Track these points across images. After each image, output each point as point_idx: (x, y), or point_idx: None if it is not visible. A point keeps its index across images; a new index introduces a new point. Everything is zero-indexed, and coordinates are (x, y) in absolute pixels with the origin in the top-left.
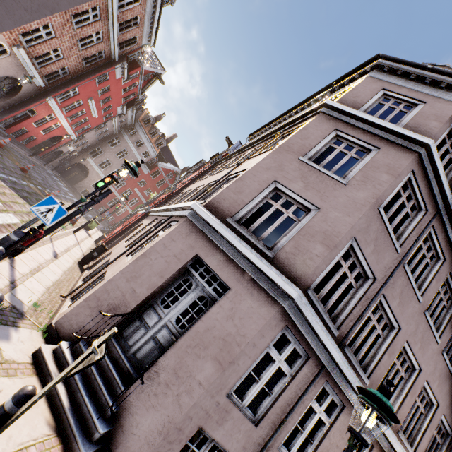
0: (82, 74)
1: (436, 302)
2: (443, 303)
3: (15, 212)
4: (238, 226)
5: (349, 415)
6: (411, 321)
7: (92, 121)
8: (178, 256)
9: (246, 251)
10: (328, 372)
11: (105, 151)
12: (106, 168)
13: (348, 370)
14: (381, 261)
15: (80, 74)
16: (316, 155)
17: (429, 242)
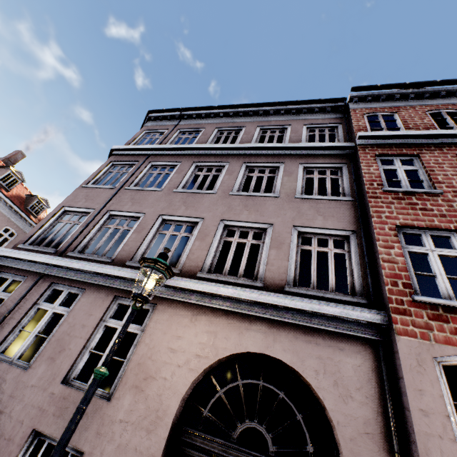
0: None
1: (200, 179)
2: (211, 175)
3: None
4: None
5: (96, 293)
6: (159, 203)
7: None
8: None
9: None
10: (53, 276)
11: None
12: None
13: (60, 260)
14: (98, 200)
15: None
16: None
17: (161, 167)
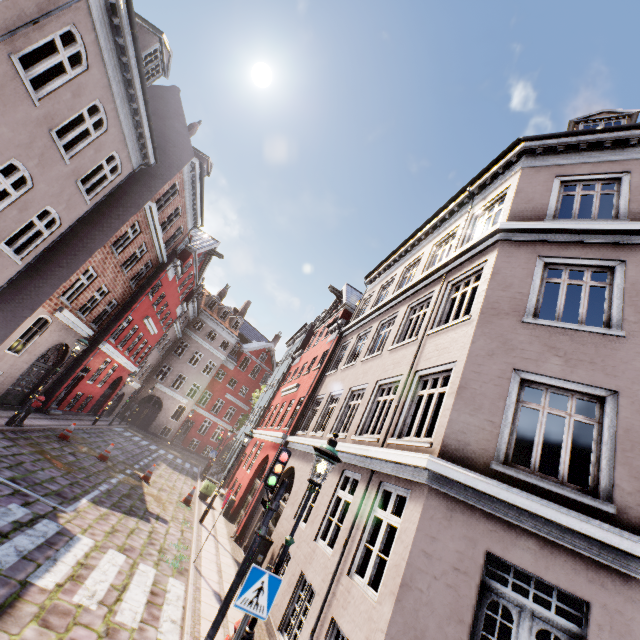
0: (132, 296)
1: None
2: None
3: (141, 556)
4: (517, 472)
5: None
6: None
7: (152, 339)
8: (460, 568)
9: (571, 521)
10: None
11: (174, 365)
12: (181, 386)
13: None
14: None
15: (130, 298)
16: (538, 303)
17: None
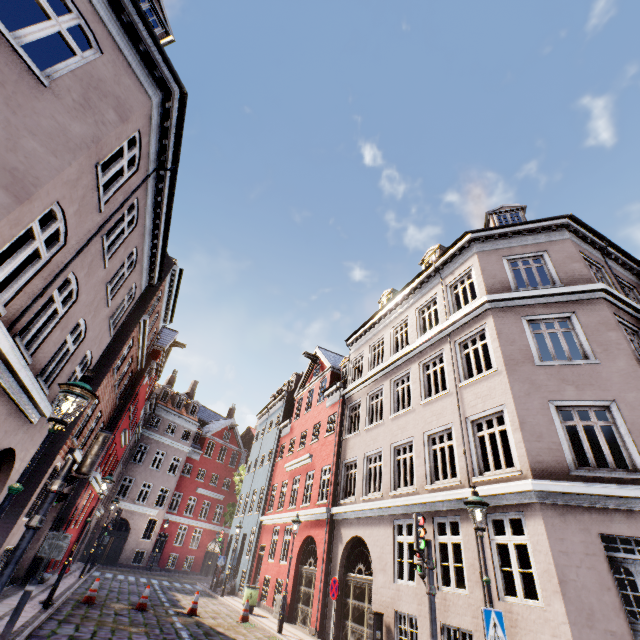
0: (115, 412)
1: None
2: None
3: None
4: (588, 472)
5: None
6: None
7: (120, 452)
8: (589, 552)
9: (636, 492)
10: None
11: (135, 475)
12: (147, 496)
13: None
14: None
15: (114, 415)
16: (537, 350)
17: None
